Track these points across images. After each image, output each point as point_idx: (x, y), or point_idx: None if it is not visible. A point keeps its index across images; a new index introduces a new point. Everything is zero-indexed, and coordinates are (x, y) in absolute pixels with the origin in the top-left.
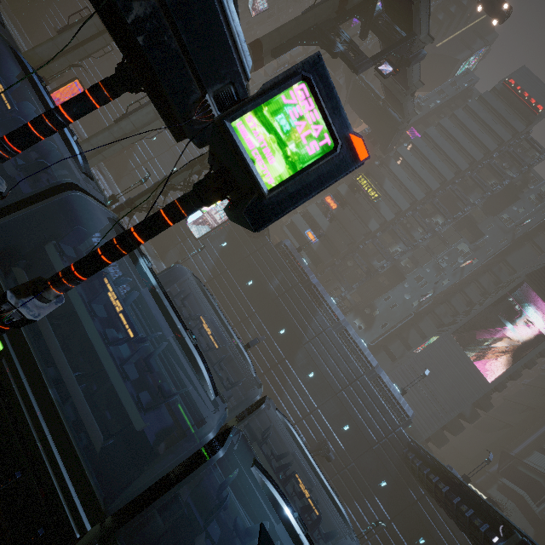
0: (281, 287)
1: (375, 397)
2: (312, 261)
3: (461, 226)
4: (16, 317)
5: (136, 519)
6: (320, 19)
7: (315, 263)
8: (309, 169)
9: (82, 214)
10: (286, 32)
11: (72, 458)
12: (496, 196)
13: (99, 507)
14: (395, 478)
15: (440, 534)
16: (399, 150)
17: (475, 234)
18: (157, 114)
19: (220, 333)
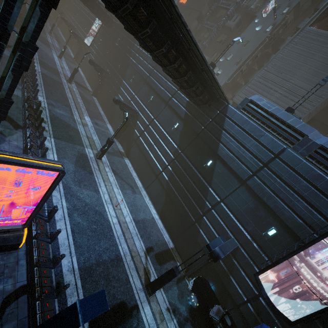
0: (120, 41)
1: None
2: None
3: None
4: None
5: None
6: None
7: None
8: None
9: None
10: None
11: None
12: None
13: None
14: (184, 116)
15: (228, 151)
16: None
17: None
18: None
19: None
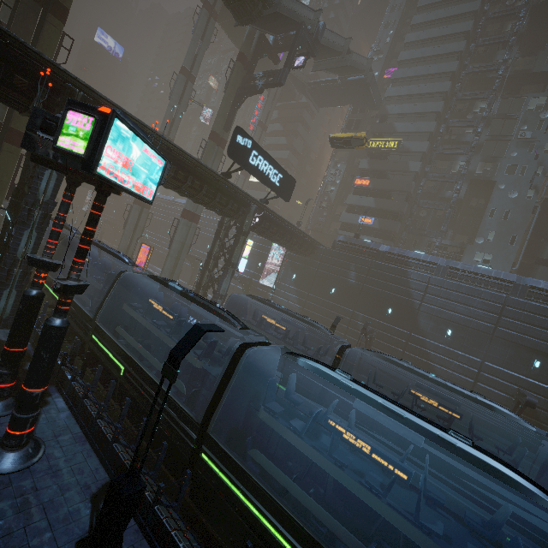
0: (359, 275)
1: (543, 310)
2: (383, 238)
3: (514, 89)
4: (59, 285)
5: (214, 416)
6: (238, 83)
7: (387, 238)
8: (91, 134)
9: (139, 286)
10: (223, 111)
11: (172, 403)
12: (531, 31)
13: (194, 421)
14: None
15: None
16: (387, 94)
17: (540, 80)
18: (188, 224)
19: (294, 324)
